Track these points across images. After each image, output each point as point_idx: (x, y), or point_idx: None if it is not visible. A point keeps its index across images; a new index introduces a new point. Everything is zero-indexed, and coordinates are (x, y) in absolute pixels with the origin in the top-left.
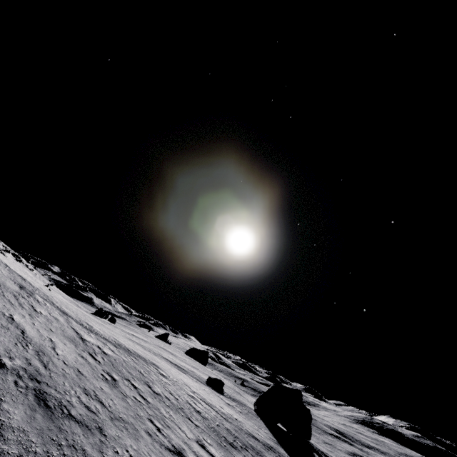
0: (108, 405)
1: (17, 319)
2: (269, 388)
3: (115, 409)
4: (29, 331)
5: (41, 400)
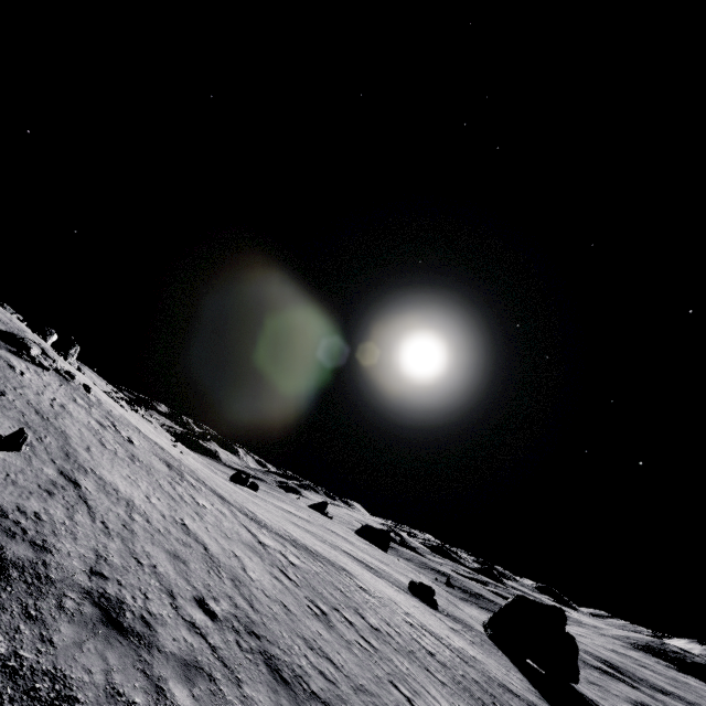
0: (339, 663)
1: (190, 525)
2: (508, 603)
3: (349, 670)
4: (210, 545)
5: (274, 670)
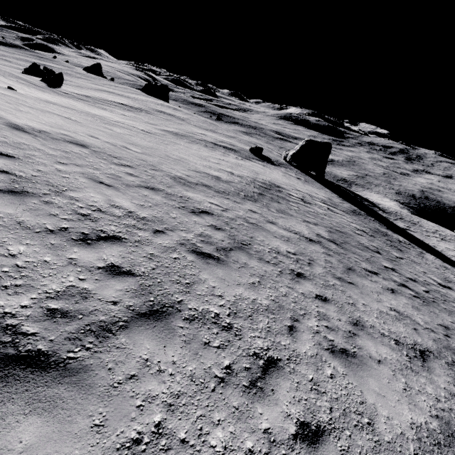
0: None
1: (387, 332)
2: (303, 146)
3: None
4: (410, 336)
5: None
